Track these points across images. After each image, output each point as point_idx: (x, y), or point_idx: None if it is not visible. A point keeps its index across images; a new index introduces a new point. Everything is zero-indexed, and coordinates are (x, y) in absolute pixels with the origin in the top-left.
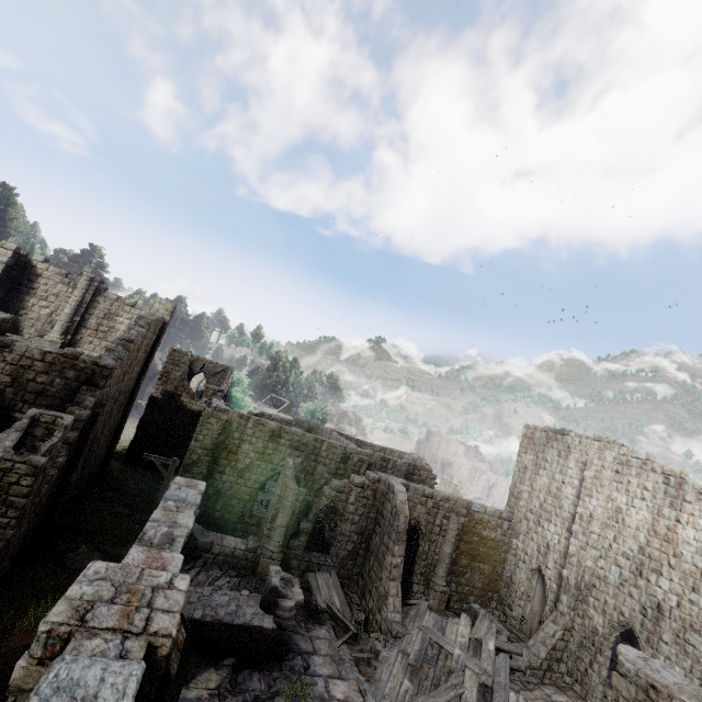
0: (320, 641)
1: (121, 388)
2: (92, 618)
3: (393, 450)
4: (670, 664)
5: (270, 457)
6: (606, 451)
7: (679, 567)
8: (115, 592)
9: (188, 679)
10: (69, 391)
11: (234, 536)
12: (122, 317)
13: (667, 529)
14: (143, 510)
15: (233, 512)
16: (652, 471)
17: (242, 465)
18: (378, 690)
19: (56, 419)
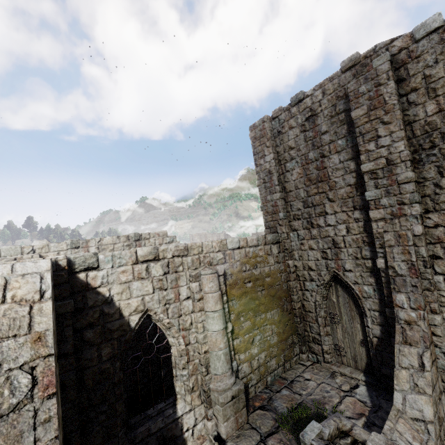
0: None
1: None
2: None
3: None
4: None
5: None
6: (374, 60)
7: None
8: None
9: None
10: None
11: None
12: None
13: None
14: None
15: None
16: None
17: None
18: None
19: None
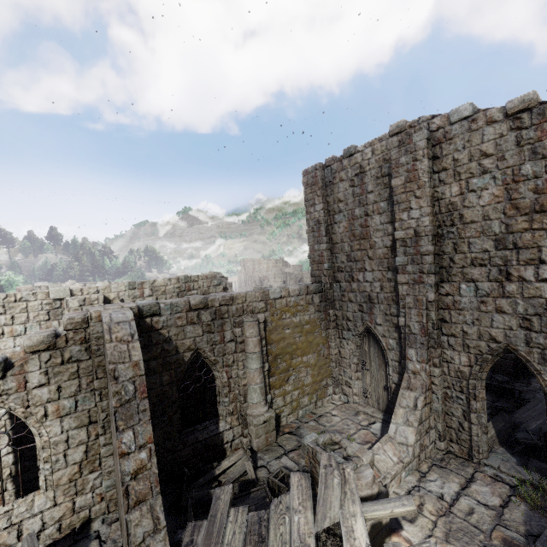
0: None
1: None
2: None
3: None
4: None
5: None
6: (414, 135)
7: None
8: None
9: None
10: None
11: None
12: None
13: (536, 193)
14: None
15: None
16: (488, 123)
17: None
18: None
19: None
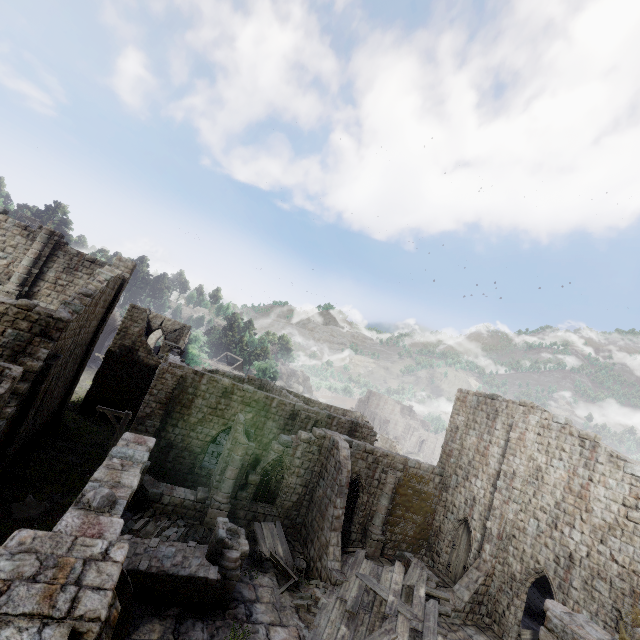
0: (263, 588)
1: (77, 341)
2: (6, 601)
3: (337, 408)
4: (579, 607)
5: (222, 412)
6: (530, 415)
7: (590, 521)
8: (39, 567)
9: (130, 631)
10: (22, 341)
11: (184, 487)
12: (81, 272)
13: (581, 487)
14: (95, 460)
15: (184, 464)
16: (569, 434)
17: (195, 419)
18: (317, 636)
19: (4, 370)
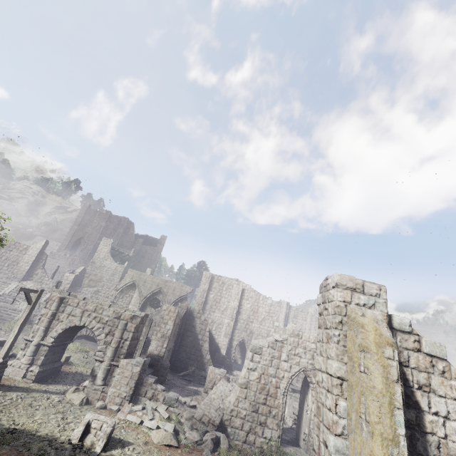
0: None
1: None
2: None
3: None
4: None
5: None
6: None
7: None
8: None
9: None
10: None
11: None
12: (299, 316)
13: None
14: None
15: None
16: None
17: None
18: None
19: None
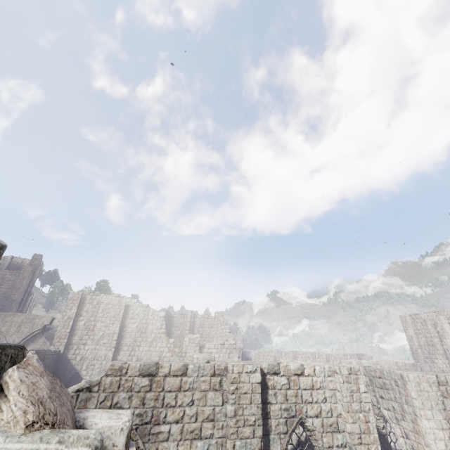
0: None
1: None
2: None
3: None
4: None
5: None
6: (439, 315)
7: None
8: None
9: None
10: (226, 358)
11: None
12: (205, 324)
13: None
14: None
15: None
16: None
17: None
18: None
19: None
